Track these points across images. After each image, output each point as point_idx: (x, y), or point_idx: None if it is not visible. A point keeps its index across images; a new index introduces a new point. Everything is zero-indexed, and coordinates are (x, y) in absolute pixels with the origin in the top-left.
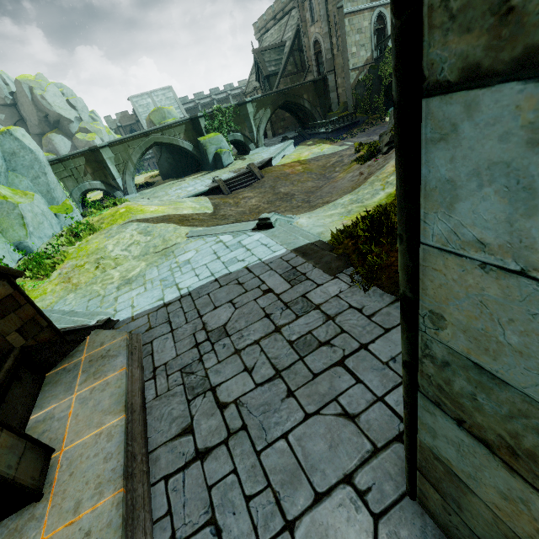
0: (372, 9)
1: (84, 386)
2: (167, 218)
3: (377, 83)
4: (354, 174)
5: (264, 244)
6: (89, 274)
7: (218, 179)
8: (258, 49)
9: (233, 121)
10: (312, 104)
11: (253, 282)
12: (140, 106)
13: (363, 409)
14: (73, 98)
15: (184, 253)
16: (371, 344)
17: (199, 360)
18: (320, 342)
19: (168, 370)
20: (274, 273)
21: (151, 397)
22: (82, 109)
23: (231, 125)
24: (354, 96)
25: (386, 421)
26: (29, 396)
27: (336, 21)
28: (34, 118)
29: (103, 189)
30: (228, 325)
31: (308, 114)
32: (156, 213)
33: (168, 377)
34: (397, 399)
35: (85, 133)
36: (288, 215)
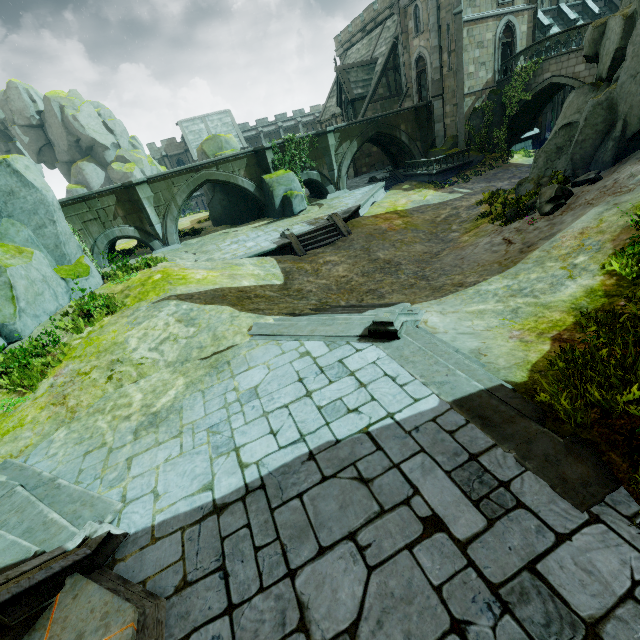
0: (499, 17)
1: None
2: (219, 294)
3: (499, 113)
4: (495, 241)
5: (390, 376)
6: (96, 391)
7: (289, 234)
8: (342, 66)
9: (309, 156)
10: (411, 136)
11: (391, 483)
12: (190, 132)
13: None
14: (111, 120)
15: (246, 369)
16: None
17: None
18: None
19: None
20: (433, 464)
21: None
22: (121, 133)
23: (305, 160)
24: (467, 128)
25: None
26: None
27: (450, 31)
28: (63, 142)
29: (136, 238)
30: (362, 636)
31: (404, 150)
32: (204, 284)
33: None
34: None
35: (122, 163)
36: (404, 303)
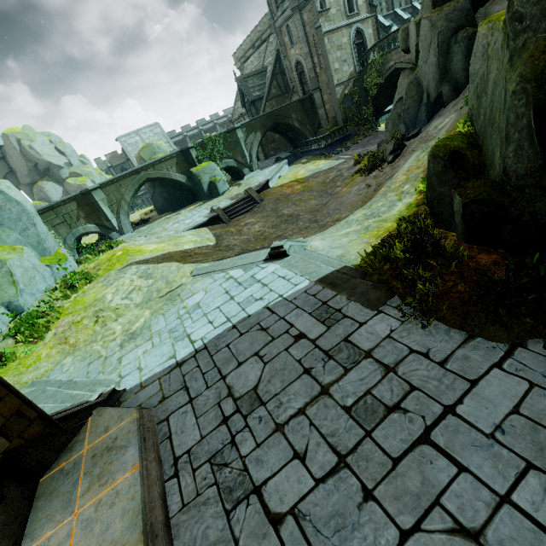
0: (349, 26)
1: (87, 498)
2: (168, 256)
3: (364, 95)
4: (361, 187)
5: (282, 277)
6: (88, 331)
7: (216, 208)
8: (240, 76)
9: (224, 148)
10: (301, 122)
11: (278, 326)
12: (128, 145)
13: (485, 520)
14: (61, 144)
15: (191, 295)
16: (459, 406)
17: (231, 443)
18: (387, 406)
19: (193, 461)
20: (302, 312)
21: (175, 508)
22: (71, 154)
23: (222, 152)
24: (342, 110)
25: (531, 542)
26: (16, 520)
27: (315, 41)
28: (23, 168)
29: (97, 232)
30: (260, 388)
31: (299, 133)
32: (155, 252)
33: (195, 473)
34: (531, 499)
35: (76, 177)
36: (298, 238)
